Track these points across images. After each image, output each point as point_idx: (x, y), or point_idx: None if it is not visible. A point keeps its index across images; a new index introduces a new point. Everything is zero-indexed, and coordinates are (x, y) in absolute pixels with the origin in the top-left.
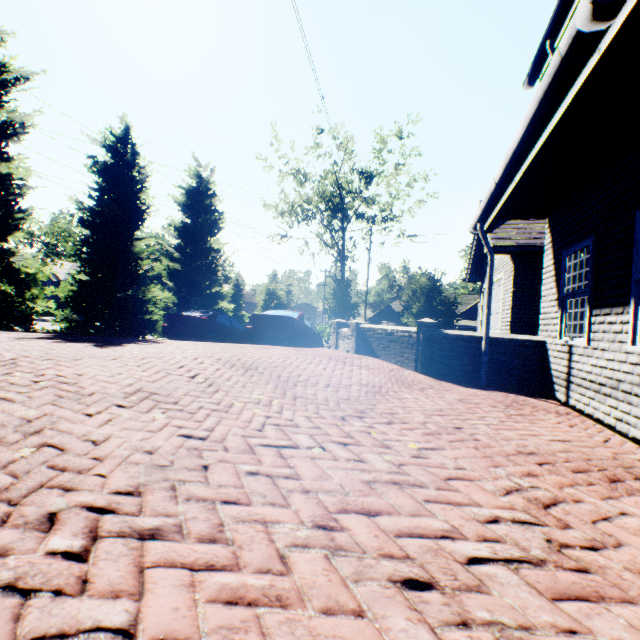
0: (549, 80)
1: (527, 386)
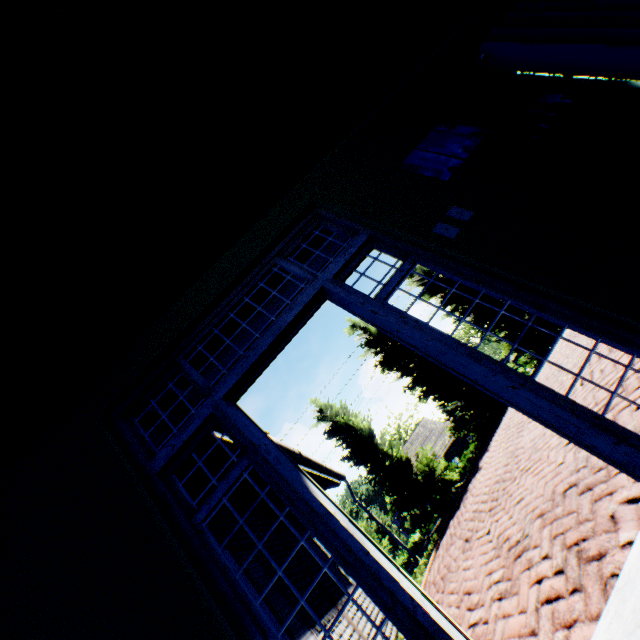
0: None
1: None
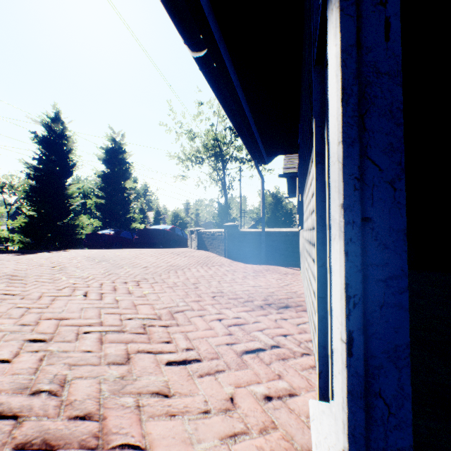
0: (205, 80)
1: (291, 261)
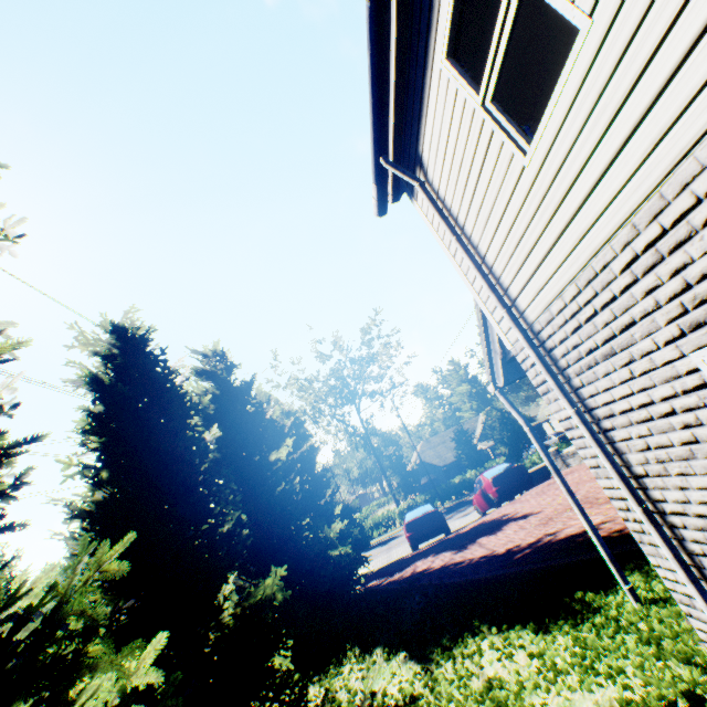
0: None
1: None
